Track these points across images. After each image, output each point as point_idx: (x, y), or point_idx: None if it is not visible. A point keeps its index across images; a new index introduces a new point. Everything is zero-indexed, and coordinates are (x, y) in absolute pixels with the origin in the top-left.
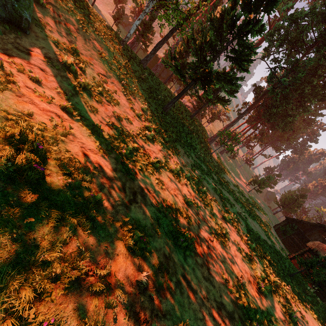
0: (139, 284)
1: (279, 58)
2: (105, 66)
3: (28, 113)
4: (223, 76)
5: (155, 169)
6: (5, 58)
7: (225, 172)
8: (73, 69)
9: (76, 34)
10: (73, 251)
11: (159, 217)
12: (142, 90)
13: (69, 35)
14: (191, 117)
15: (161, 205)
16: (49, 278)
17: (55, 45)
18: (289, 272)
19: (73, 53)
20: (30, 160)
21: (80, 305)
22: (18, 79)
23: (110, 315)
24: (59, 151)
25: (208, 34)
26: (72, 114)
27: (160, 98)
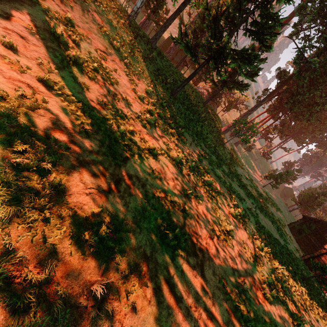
0: (94, 295)
1: (310, 36)
2: (106, 42)
3: None
4: (241, 54)
5: (151, 156)
6: None
7: (238, 164)
8: (64, 40)
9: (73, 4)
10: None
11: (146, 209)
12: (149, 71)
13: (63, 4)
14: (204, 104)
15: (151, 195)
16: None
17: (44, 13)
18: (302, 275)
19: (66, 24)
20: None
21: None
22: None
23: None
24: (17, 125)
25: (225, 4)
26: (53, 88)
27: (169, 81)
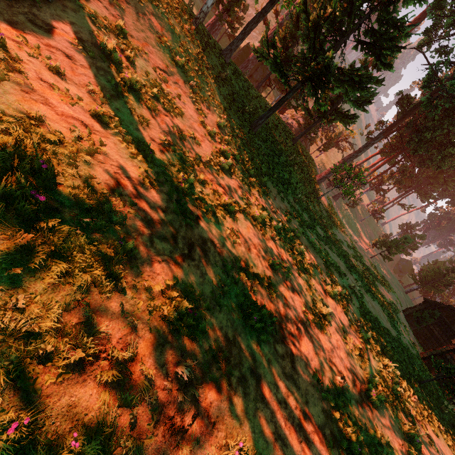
0: (178, 377)
1: (448, 47)
2: (166, 57)
3: (36, 117)
4: (349, 75)
5: (228, 214)
6: (13, 35)
7: (337, 226)
8: (116, 57)
9: (124, 5)
10: (79, 322)
11: (225, 282)
12: (221, 96)
13: (113, 6)
14: (294, 141)
15: (230, 265)
16: (35, 357)
17: (91, 21)
18: (419, 377)
19: (117, 34)
20: (23, 183)
21: (79, 400)
22: (28, 67)
23: (127, 418)
24: (79, 176)
25: (330, 4)
26: (108, 125)
27: (248, 109)
